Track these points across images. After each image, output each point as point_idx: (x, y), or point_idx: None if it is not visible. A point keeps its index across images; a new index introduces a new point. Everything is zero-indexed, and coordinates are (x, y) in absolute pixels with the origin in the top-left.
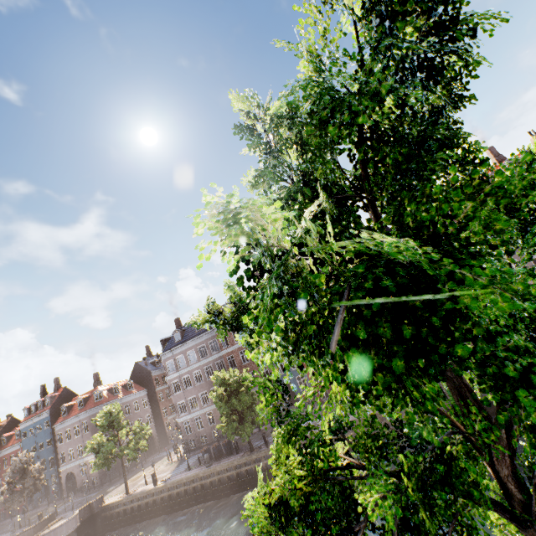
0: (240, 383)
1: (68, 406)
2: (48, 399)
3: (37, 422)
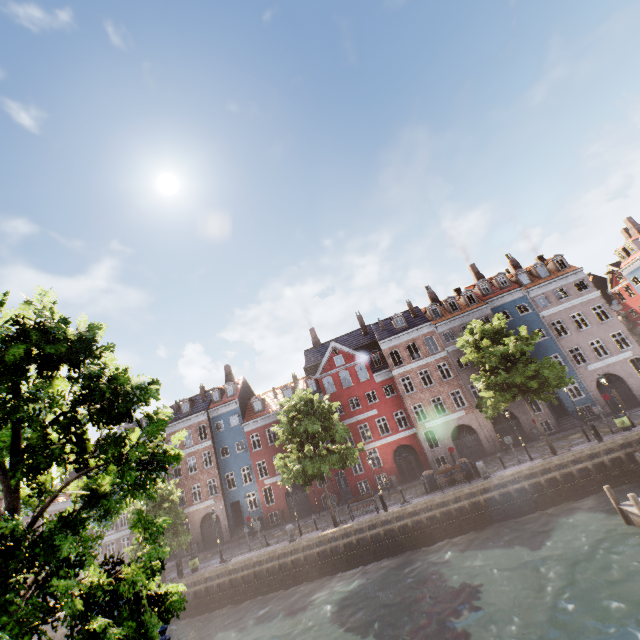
0: (164, 498)
1: None
2: None
3: None
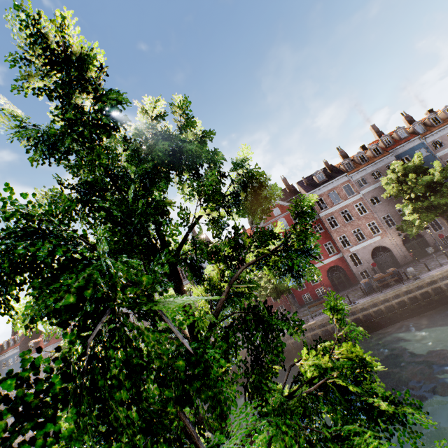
0: None
1: (35, 342)
2: (18, 337)
3: (8, 357)
